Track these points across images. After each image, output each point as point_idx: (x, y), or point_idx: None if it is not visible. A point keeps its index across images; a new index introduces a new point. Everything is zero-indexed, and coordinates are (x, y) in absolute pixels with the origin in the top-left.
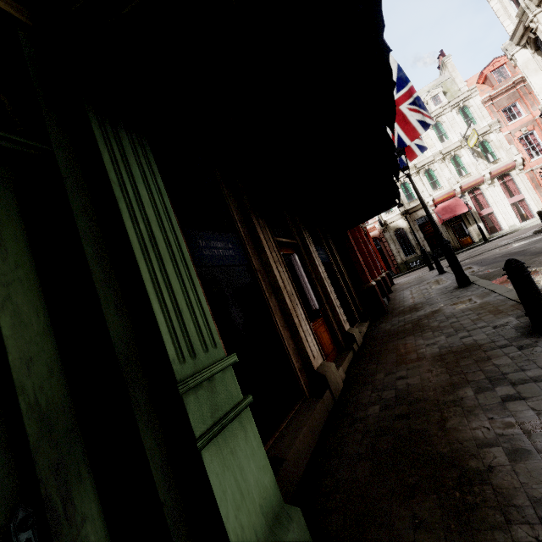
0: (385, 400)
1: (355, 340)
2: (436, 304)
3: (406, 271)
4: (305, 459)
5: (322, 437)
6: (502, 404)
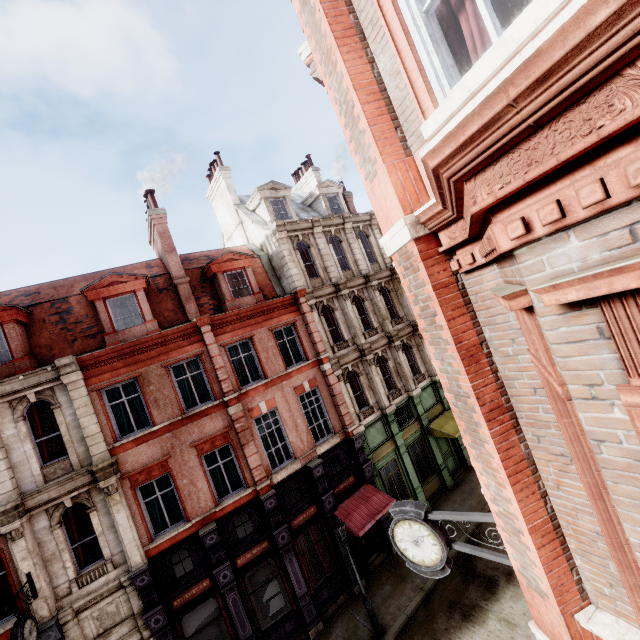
0: None
1: None
2: None
3: None
4: None
5: None
6: None
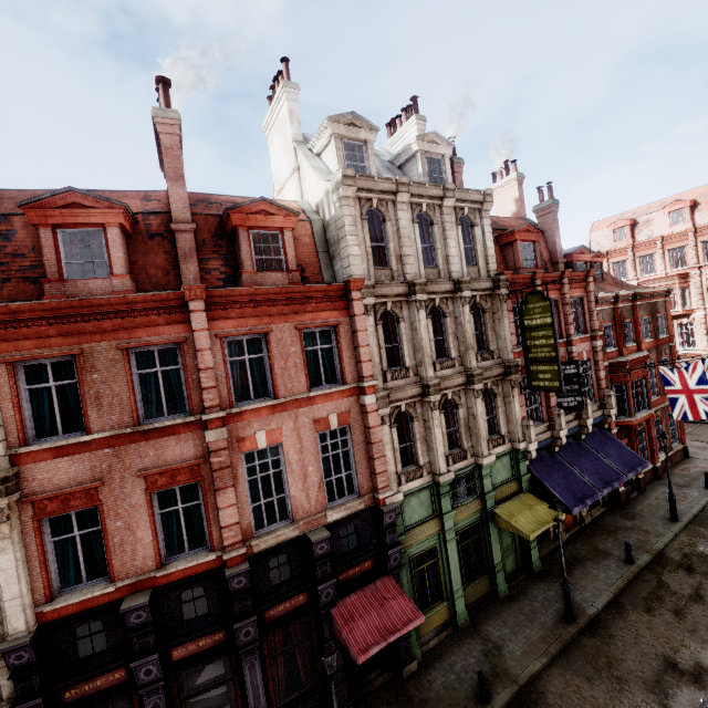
0: (571, 552)
1: (584, 522)
2: (641, 523)
3: None
4: (545, 554)
5: (551, 551)
6: (590, 568)
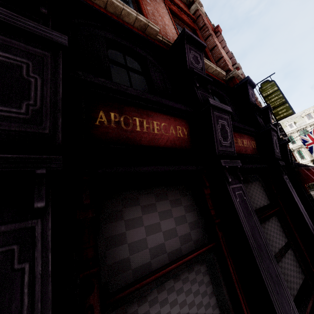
0: None
1: None
2: None
3: (313, 188)
4: None
5: None
6: None
